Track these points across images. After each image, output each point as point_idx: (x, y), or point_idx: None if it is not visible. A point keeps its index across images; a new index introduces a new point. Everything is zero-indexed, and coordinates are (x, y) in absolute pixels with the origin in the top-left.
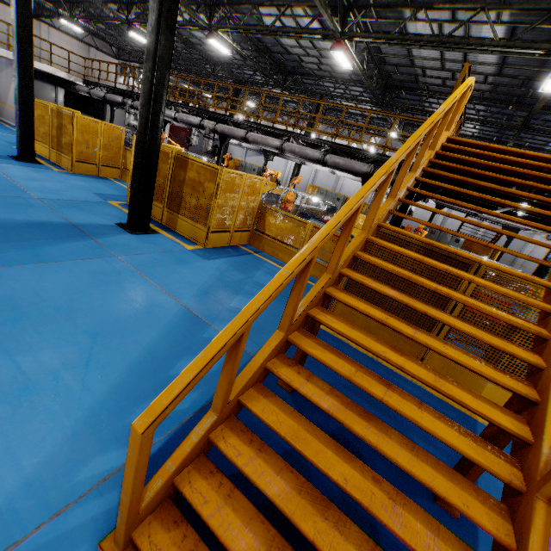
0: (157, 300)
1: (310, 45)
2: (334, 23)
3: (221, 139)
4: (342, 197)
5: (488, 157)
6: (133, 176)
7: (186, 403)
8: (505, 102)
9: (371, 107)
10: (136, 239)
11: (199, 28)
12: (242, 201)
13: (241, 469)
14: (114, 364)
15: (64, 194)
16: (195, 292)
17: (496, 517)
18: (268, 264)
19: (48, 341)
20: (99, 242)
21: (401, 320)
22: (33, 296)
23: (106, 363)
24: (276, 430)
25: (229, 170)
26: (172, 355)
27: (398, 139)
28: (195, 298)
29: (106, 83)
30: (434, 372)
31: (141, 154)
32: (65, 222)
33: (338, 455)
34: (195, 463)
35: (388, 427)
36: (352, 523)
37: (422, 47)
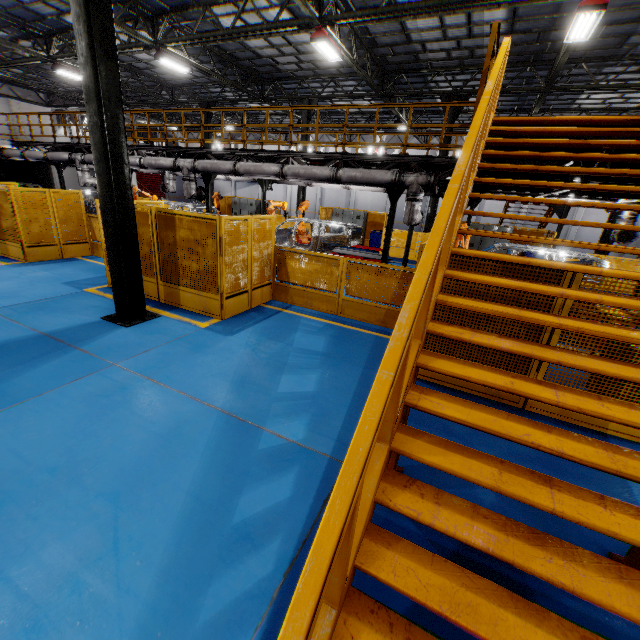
0: (185, 412)
1: (283, 42)
2: (309, 9)
3: (205, 178)
4: (362, 214)
5: (549, 134)
6: (108, 253)
7: (268, 563)
8: (522, 63)
9: (369, 101)
10: (133, 333)
11: (143, 48)
12: (253, 251)
13: None
14: (154, 534)
15: (23, 294)
16: (230, 386)
17: None
18: (304, 320)
19: (51, 528)
20: (86, 350)
21: (529, 379)
22: (13, 461)
23: (142, 537)
24: (425, 603)
25: (229, 217)
26: (228, 492)
27: (414, 133)
28: (232, 394)
29: (43, 140)
30: (601, 445)
31: (112, 224)
32: (35, 334)
33: (523, 615)
34: None
35: (571, 547)
36: None
37: (417, 18)
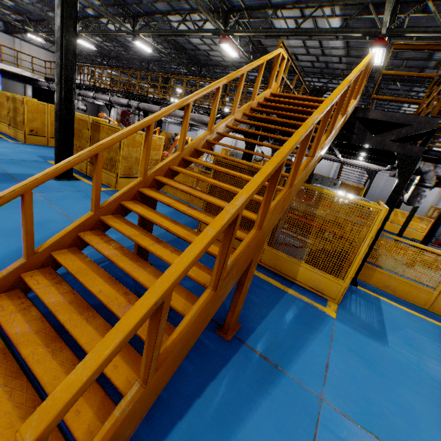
0: (55, 218)
1: (211, 42)
2: (217, 23)
3: (145, 115)
4: None
5: (296, 105)
6: (55, 137)
7: None
8: None
9: None
10: (58, 183)
11: (126, 34)
12: None
13: (34, 291)
14: None
15: (11, 156)
16: None
17: (190, 306)
18: None
19: None
20: None
21: (186, 205)
22: None
23: None
24: (67, 269)
25: None
26: None
27: None
28: None
29: None
30: (193, 232)
31: (59, 120)
32: (2, 172)
33: (106, 282)
34: (10, 293)
35: (150, 265)
36: (101, 318)
37: (289, 38)
